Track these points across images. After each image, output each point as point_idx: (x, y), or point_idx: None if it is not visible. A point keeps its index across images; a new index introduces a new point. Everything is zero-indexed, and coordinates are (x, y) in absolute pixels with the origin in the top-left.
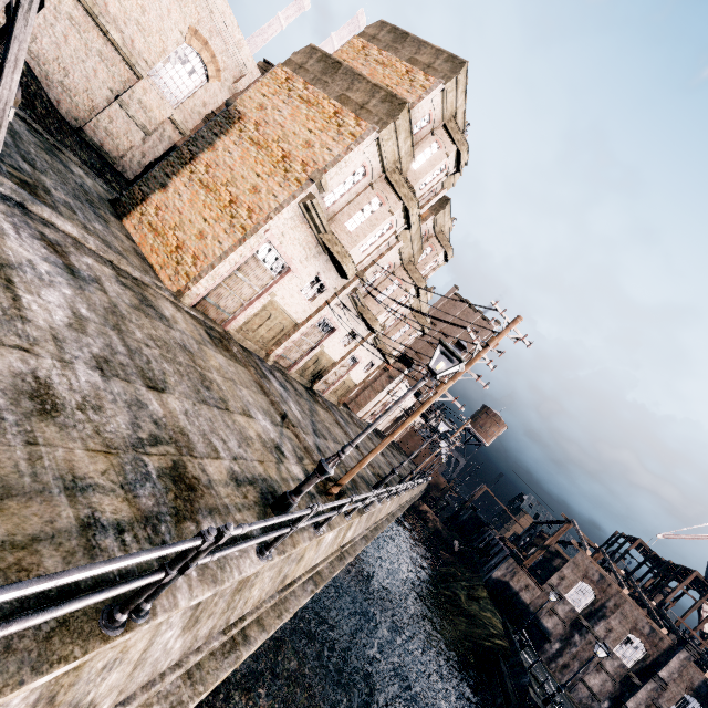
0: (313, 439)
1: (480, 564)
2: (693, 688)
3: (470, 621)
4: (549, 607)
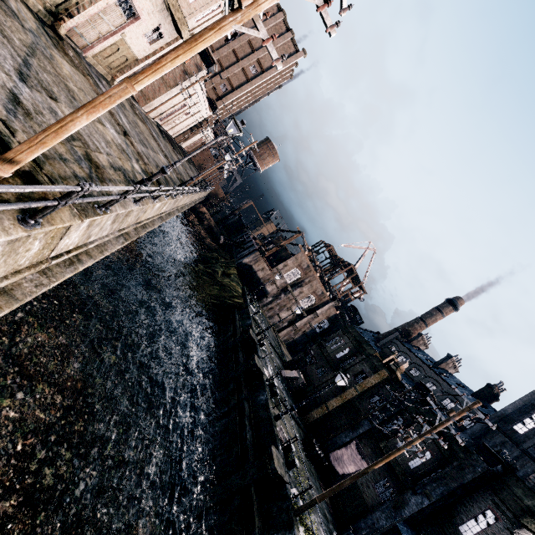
0: (5, 81)
1: (236, 253)
2: (329, 317)
3: (221, 288)
4: (272, 281)
